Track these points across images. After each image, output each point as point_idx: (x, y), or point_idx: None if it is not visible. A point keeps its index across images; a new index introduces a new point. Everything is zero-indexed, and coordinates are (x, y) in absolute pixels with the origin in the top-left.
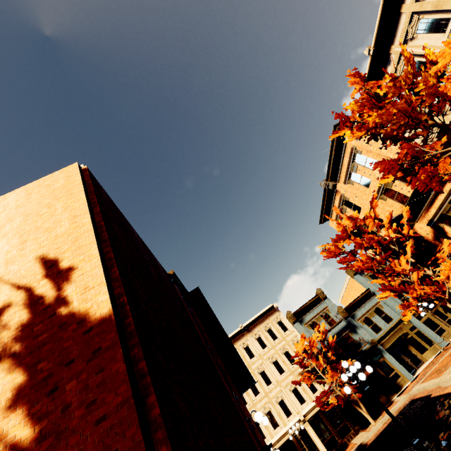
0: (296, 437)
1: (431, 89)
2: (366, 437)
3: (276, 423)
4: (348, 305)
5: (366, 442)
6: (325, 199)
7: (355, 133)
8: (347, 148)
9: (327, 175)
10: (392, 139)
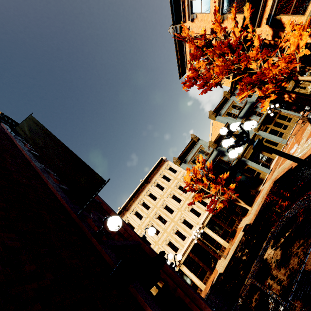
0: (200, 240)
1: None
2: (249, 219)
3: (184, 236)
4: (215, 138)
5: (249, 222)
6: (178, 48)
7: None
8: None
9: (172, 17)
10: None
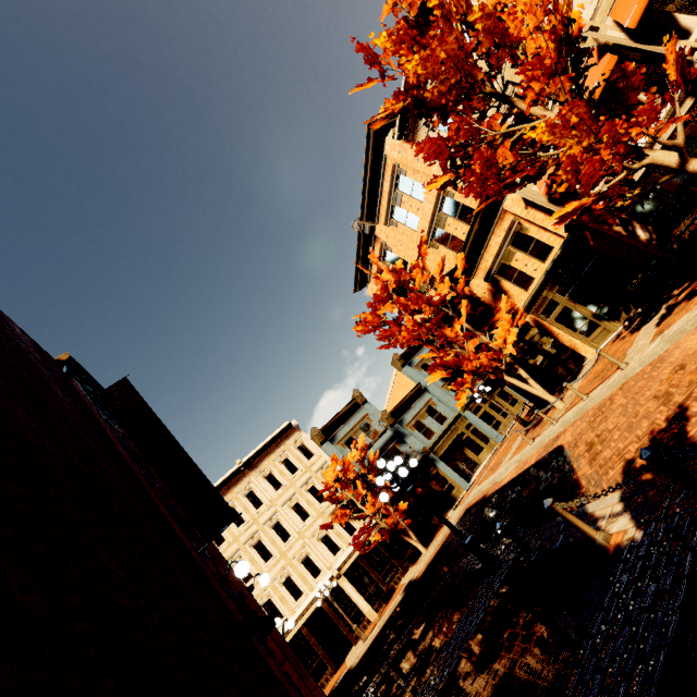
0: (328, 601)
1: (489, 22)
2: (416, 571)
3: (299, 592)
4: (395, 408)
5: (416, 577)
6: (361, 250)
7: (391, 103)
8: (387, 166)
9: (361, 211)
10: (441, 113)
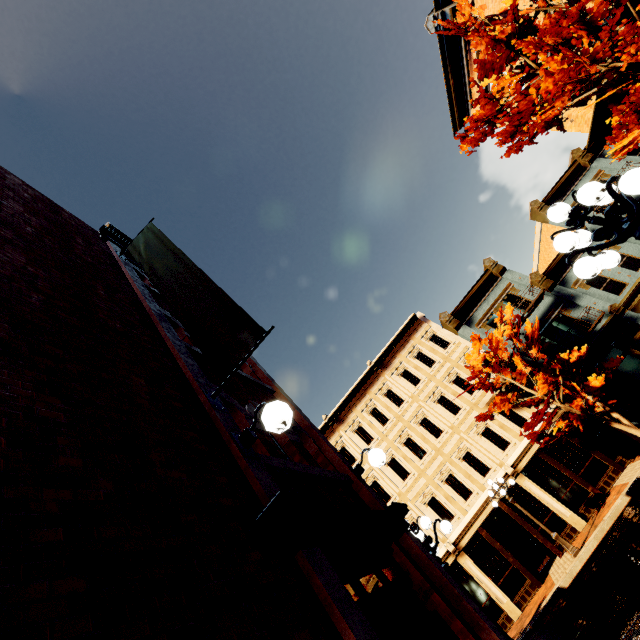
0: (507, 502)
1: None
2: None
3: (467, 491)
4: (549, 266)
5: None
6: (448, 61)
7: None
8: None
9: None
10: None
